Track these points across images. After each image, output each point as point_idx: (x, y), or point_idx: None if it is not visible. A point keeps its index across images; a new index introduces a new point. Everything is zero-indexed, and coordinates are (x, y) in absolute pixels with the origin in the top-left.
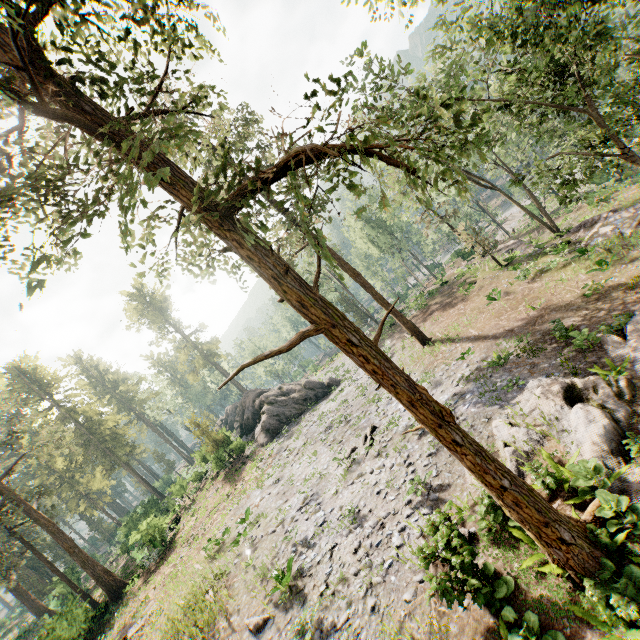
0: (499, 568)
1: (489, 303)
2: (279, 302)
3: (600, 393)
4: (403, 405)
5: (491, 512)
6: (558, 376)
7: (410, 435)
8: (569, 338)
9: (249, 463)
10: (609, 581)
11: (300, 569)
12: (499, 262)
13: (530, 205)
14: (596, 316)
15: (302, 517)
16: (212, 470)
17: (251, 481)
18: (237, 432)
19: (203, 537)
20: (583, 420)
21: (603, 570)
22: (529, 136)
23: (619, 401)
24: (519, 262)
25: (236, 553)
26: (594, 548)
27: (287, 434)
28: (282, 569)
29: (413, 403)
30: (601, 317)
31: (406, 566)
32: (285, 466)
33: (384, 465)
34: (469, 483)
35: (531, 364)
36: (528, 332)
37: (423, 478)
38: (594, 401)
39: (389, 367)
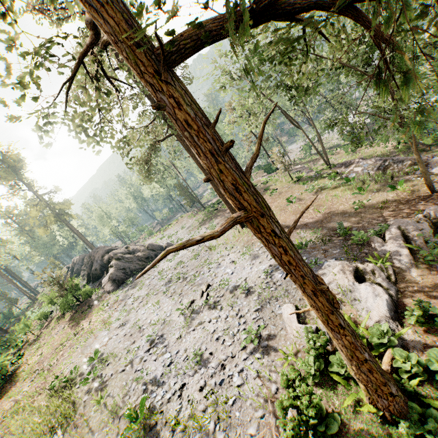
0: (324, 405)
1: (288, 204)
2: (207, 180)
3: (378, 276)
4: (304, 293)
5: (316, 361)
6: (344, 260)
7: (239, 293)
8: (346, 235)
9: (96, 306)
10: (416, 420)
11: (151, 406)
12: (292, 178)
13: (306, 145)
14: (362, 223)
15: (150, 358)
16: (57, 310)
17: (98, 322)
18: (83, 279)
19: (49, 372)
20: (371, 294)
21: (412, 412)
22: (318, 100)
23: (390, 282)
24: (305, 180)
25: (85, 390)
26: (403, 395)
27: (131, 284)
28: (134, 406)
29: (317, 292)
30: (365, 224)
31: (248, 403)
32: (131, 311)
33: (220, 316)
34: (290, 334)
35: (323, 250)
36: (318, 227)
37: (253, 328)
38: (374, 281)
39: (301, 258)
